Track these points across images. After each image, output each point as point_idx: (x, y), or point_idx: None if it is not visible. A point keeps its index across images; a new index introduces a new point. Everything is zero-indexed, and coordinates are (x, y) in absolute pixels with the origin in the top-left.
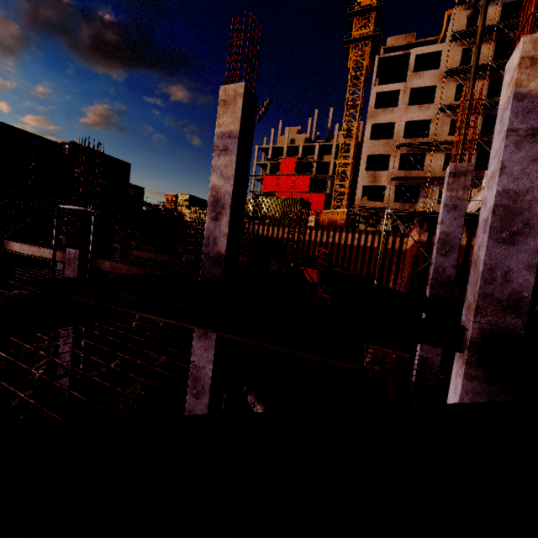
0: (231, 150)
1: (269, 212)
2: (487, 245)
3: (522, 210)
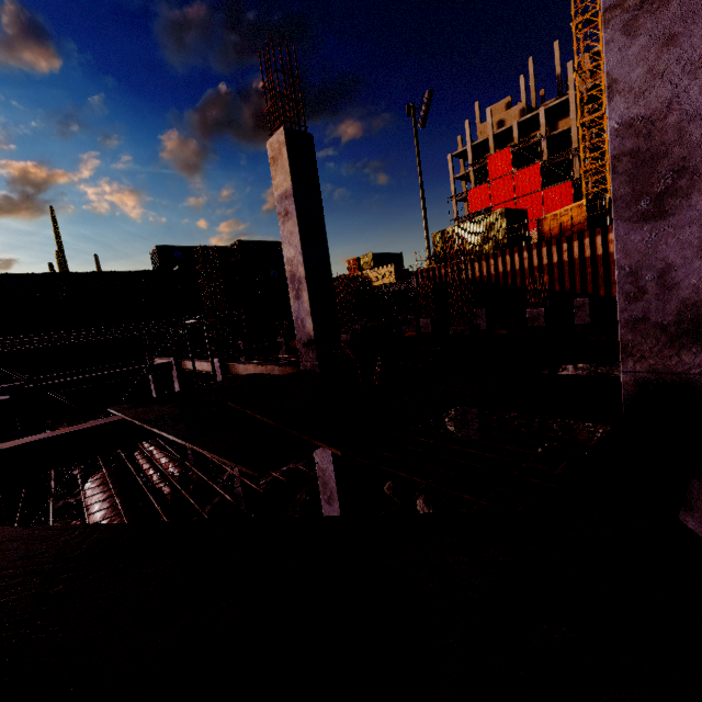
0: (291, 213)
1: (464, 244)
2: (617, 233)
3: (666, 147)
